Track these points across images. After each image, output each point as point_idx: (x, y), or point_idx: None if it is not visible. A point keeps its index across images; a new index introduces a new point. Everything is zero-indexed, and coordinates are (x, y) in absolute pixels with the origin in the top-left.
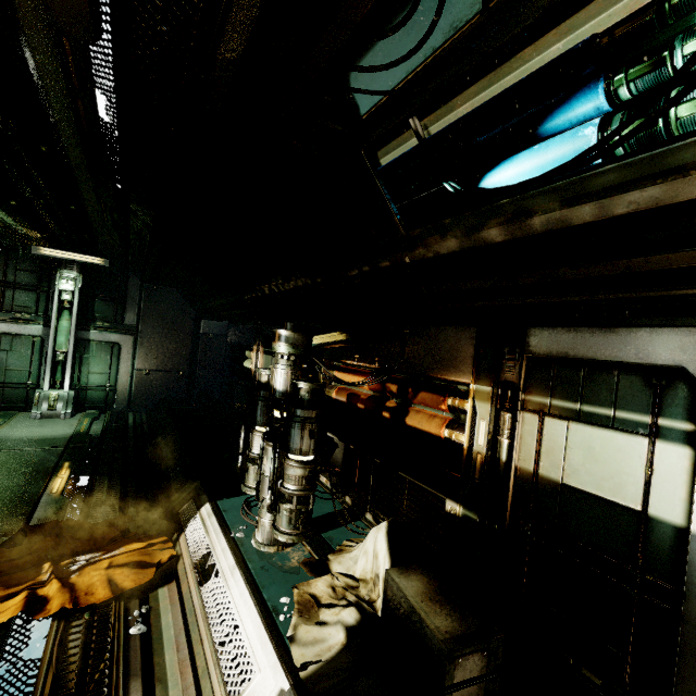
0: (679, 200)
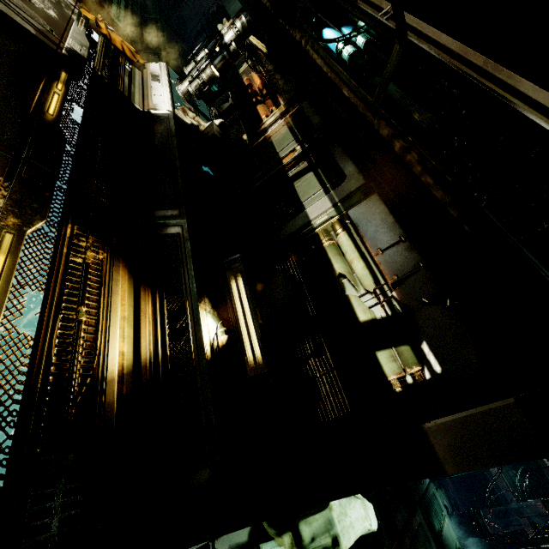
0: (317, 62)
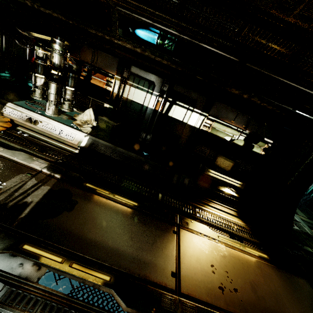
0: (162, 62)
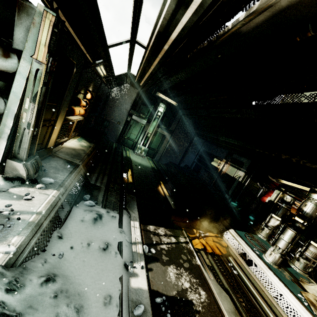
0: None
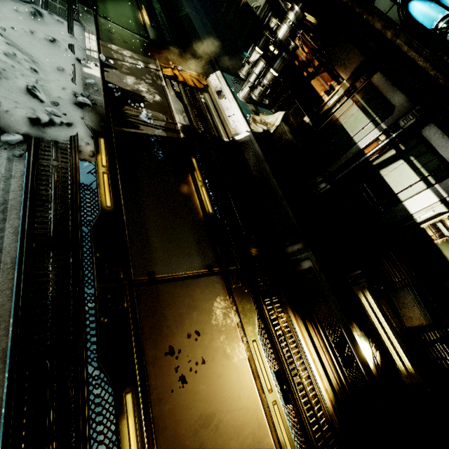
0: (416, 61)
